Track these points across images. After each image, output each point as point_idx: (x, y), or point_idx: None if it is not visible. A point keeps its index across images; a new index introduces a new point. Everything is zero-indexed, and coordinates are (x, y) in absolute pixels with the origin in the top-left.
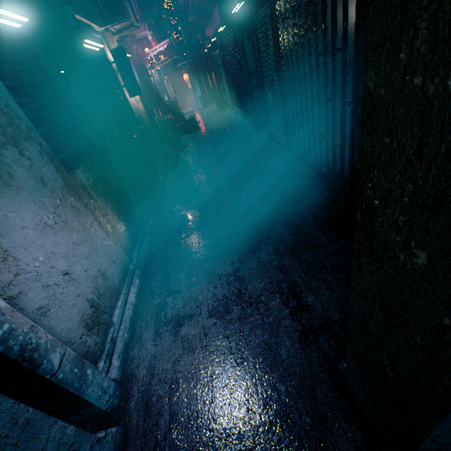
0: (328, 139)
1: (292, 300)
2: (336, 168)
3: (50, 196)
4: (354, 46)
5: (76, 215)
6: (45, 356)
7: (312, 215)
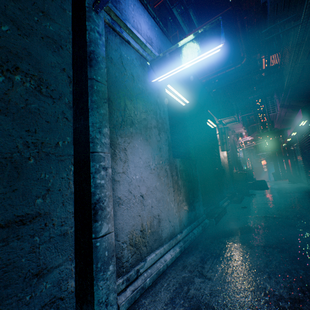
0: None
1: None
2: None
3: (159, 157)
4: None
5: (165, 175)
6: (102, 219)
7: None
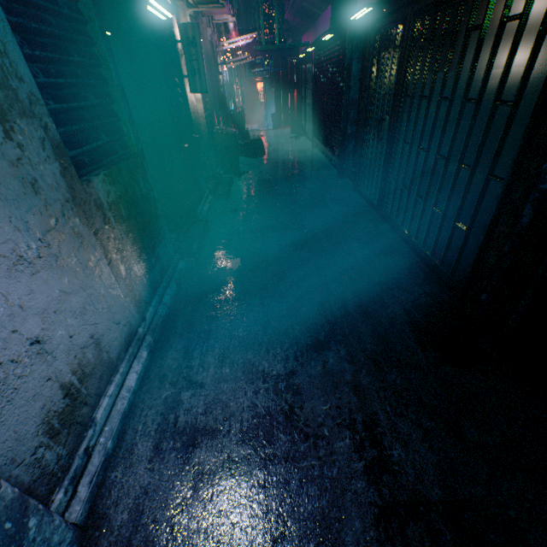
0: (445, 215)
1: (369, 447)
2: (447, 257)
3: (40, 213)
4: (536, 104)
5: (76, 246)
6: None
7: (405, 315)
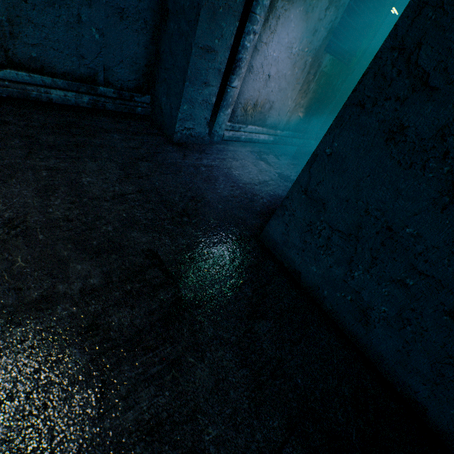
0: None
1: None
2: None
3: (307, 43)
4: None
5: (301, 68)
6: (237, 75)
7: None
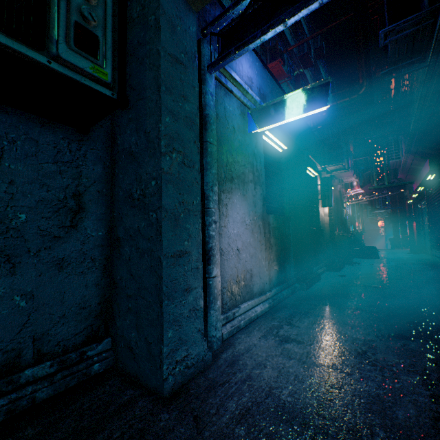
0: None
1: None
2: None
3: (253, 213)
4: None
5: (258, 231)
6: (213, 264)
7: None
